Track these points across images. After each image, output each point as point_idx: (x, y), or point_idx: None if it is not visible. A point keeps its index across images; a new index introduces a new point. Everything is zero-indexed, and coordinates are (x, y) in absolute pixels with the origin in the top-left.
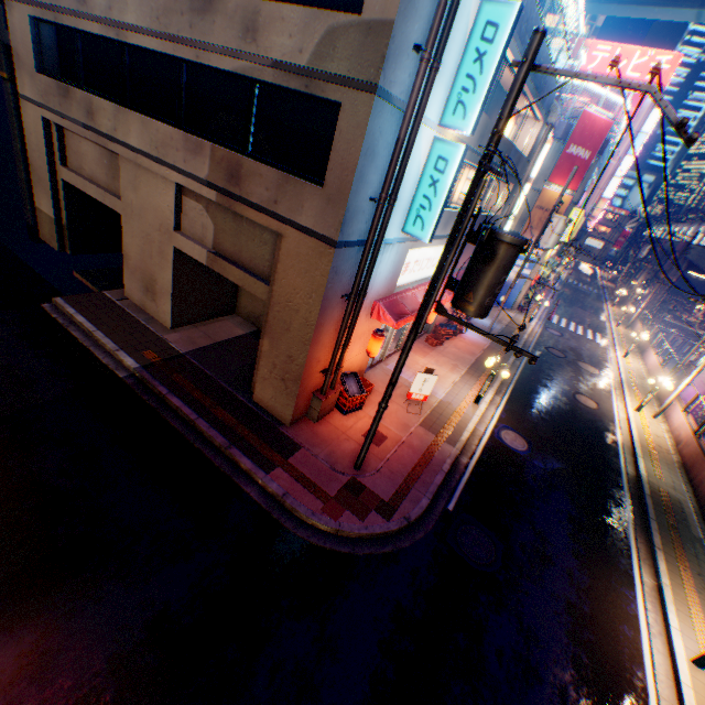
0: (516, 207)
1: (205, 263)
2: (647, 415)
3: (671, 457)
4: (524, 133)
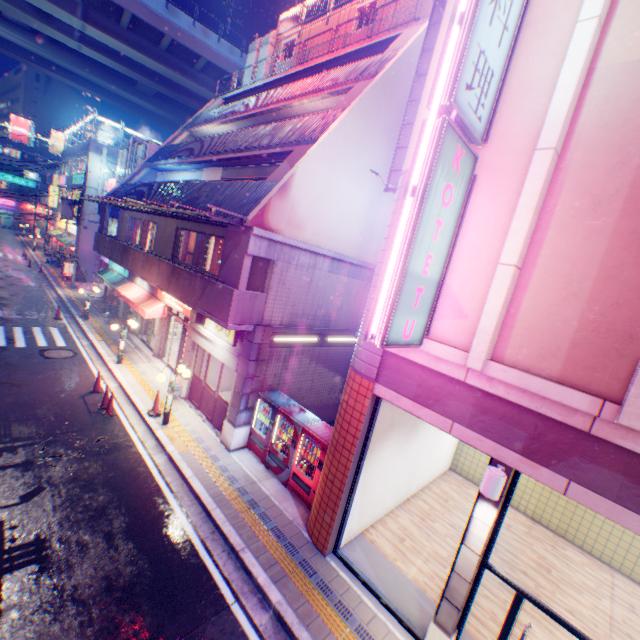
0: None
1: None
2: None
3: None
4: None
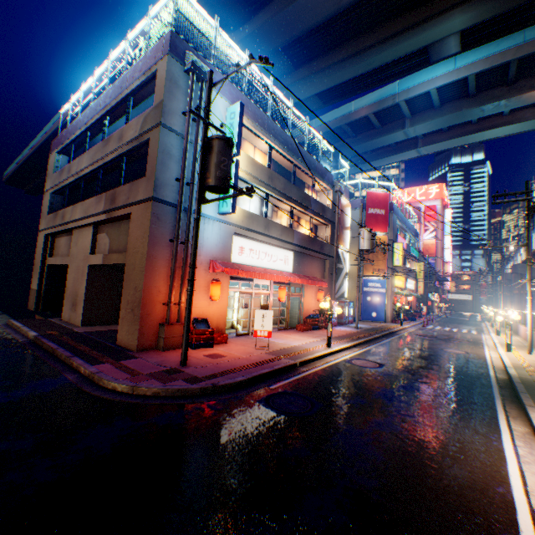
0: (344, 242)
1: (102, 263)
2: (521, 353)
3: None
4: (325, 199)
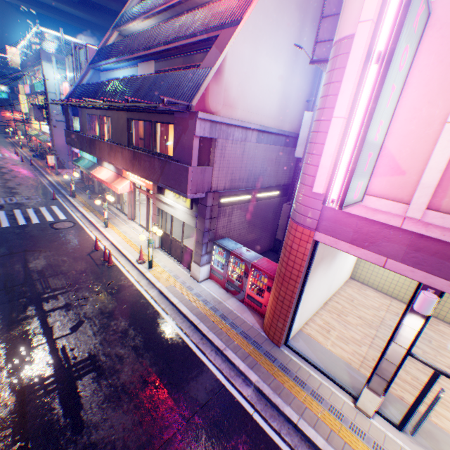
0: None
1: None
2: None
3: None
4: None
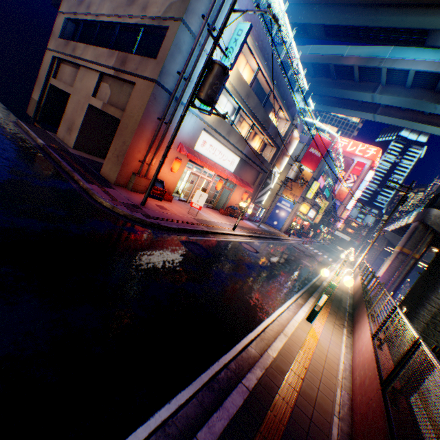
0: (280, 165)
1: (101, 109)
2: (342, 279)
3: (347, 290)
4: (282, 126)
